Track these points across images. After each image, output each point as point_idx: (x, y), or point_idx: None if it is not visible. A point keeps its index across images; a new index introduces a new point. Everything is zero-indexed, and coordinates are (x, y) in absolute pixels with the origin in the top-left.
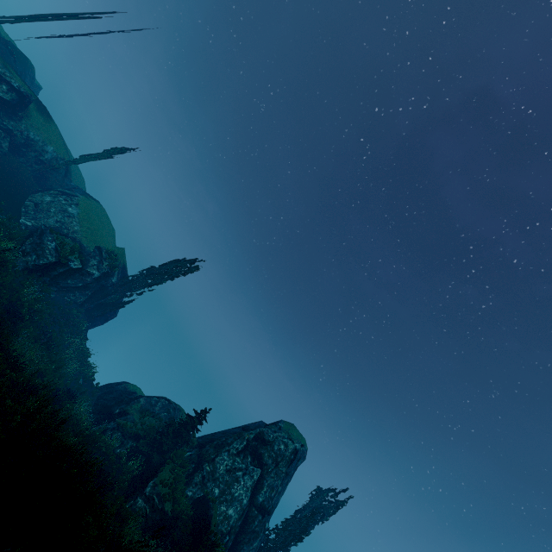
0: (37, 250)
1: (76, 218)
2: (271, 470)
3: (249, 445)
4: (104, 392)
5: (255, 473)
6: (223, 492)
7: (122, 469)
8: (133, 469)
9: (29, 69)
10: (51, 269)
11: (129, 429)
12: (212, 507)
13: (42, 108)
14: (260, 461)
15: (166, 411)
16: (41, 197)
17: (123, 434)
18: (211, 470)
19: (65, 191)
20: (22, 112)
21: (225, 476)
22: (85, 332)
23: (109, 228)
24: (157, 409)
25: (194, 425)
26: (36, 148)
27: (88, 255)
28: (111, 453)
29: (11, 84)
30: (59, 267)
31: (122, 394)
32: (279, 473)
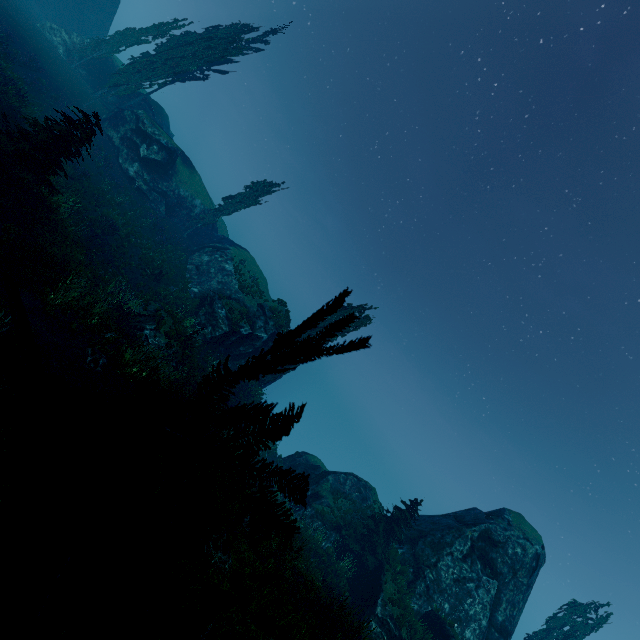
0: (211, 321)
1: (234, 275)
2: (507, 581)
3: (475, 546)
4: (288, 465)
5: (491, 586)
6: (455, 609)
7: (336, 571)
8: (345, 570)
9: (164, 119)
10: (225, 339)
11: (327, 516)
12: (452, 634)
13: (186, 159)
14: (493, 568)
15: (356, 491)
16: (199, 257)
17: (324, 523)
18: (435, 578)
19: (216, 246)
20: (171, 169)
21: (453, 587)
22: (259, 399)
23: (261, 278)
24: (347, 488)
25: (404, 519)
26: (187, 205)
27: (253, 316)
28: (321, 551)
29: (160, 143)
30: (232, 336)
31: (307, 469)
32: (519, 585)
